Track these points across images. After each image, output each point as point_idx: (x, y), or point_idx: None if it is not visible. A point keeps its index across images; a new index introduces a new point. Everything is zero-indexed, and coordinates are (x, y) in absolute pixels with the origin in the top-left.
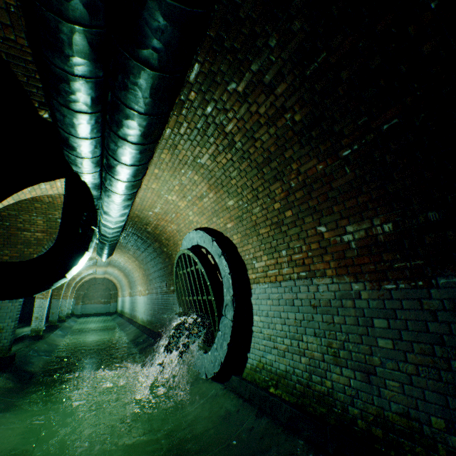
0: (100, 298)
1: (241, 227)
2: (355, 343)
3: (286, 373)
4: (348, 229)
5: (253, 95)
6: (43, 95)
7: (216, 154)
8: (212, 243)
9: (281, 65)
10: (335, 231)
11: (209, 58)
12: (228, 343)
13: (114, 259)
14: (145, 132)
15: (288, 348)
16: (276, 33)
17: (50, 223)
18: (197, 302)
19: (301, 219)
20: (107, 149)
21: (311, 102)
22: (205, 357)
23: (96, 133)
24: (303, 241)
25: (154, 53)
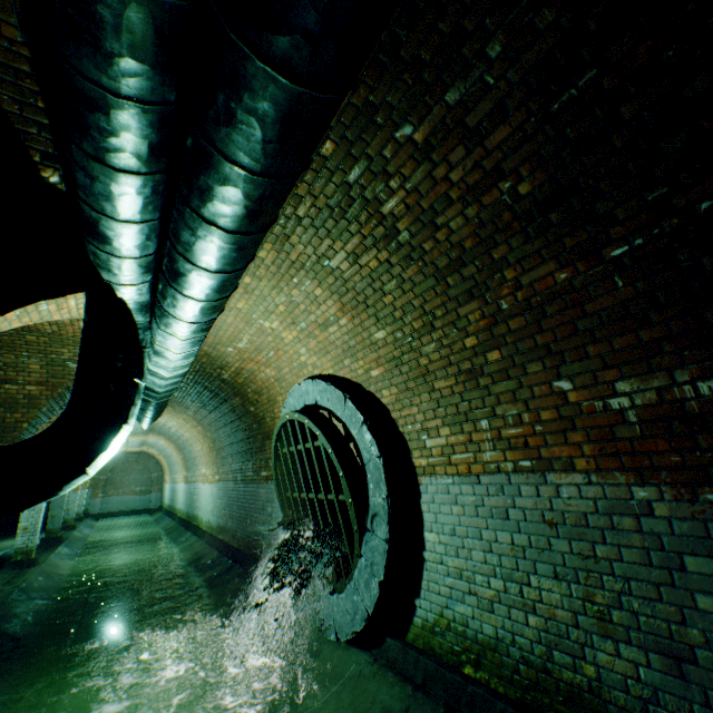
0: (133, 485)
1: (397, 376)
2: (646, 598)
3: (498, 642)
4: (620, 387)
5: (442, 148)
6: (49, 140)
7: (361, 251)
8: (345, 402)
9: (503, 93)
10: (591, 389)
11: (368, 77)
12: (380, 581)
13: (160, 423)
14: (255, 210)
15: (500, 595)
16: (502, 33)
17: (54, 368)
18: (316, 504)
19: (520, 366)
20: (175, 241)
21: (555, 160)
22: (334, 602)
23: (152, 212)
24: (523, 406)
25: (304, 43)
